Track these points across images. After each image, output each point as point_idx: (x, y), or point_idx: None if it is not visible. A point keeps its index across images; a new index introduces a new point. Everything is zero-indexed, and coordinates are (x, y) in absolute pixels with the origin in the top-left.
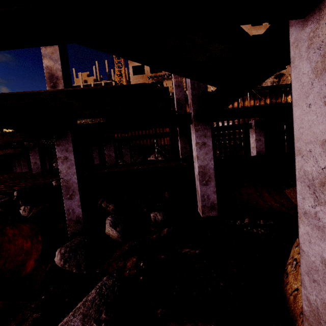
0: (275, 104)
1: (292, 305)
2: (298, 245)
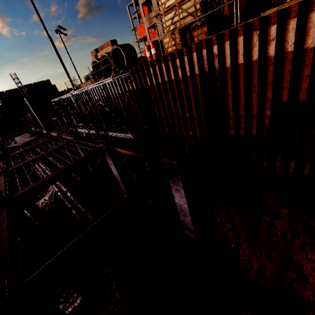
0: None
1: None
2: None
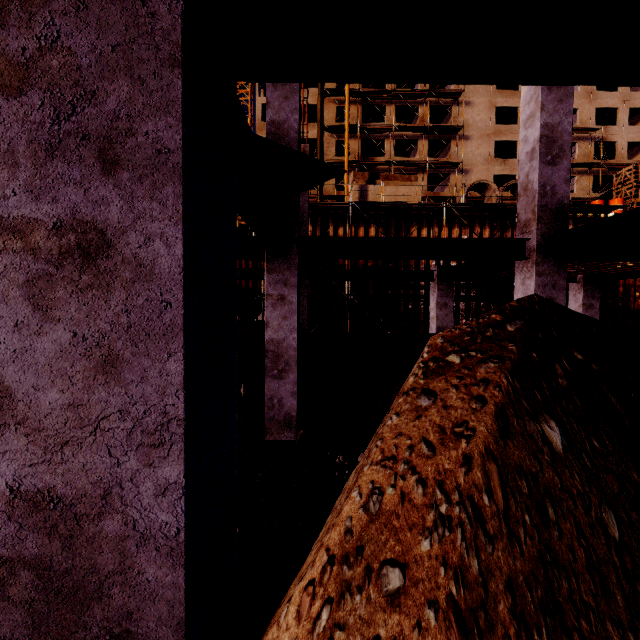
0: (427, 238)
1: (269, 626)
2: (332, 511)
